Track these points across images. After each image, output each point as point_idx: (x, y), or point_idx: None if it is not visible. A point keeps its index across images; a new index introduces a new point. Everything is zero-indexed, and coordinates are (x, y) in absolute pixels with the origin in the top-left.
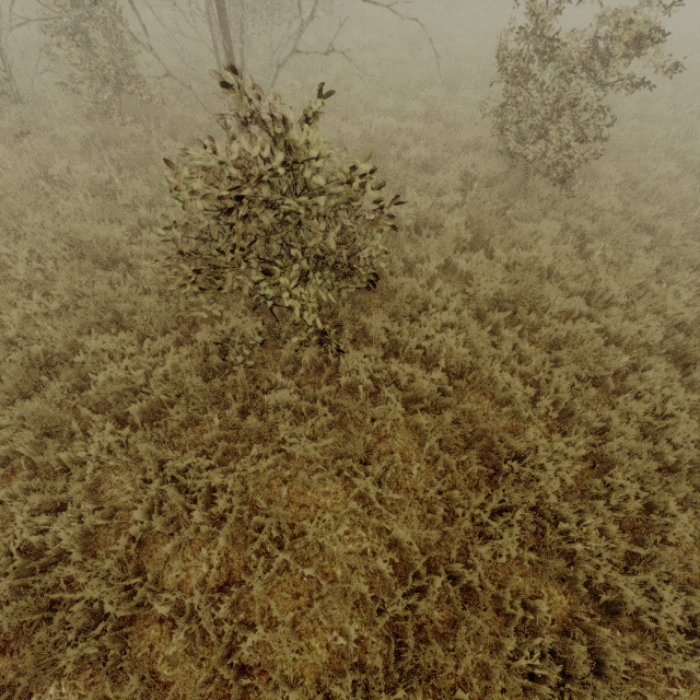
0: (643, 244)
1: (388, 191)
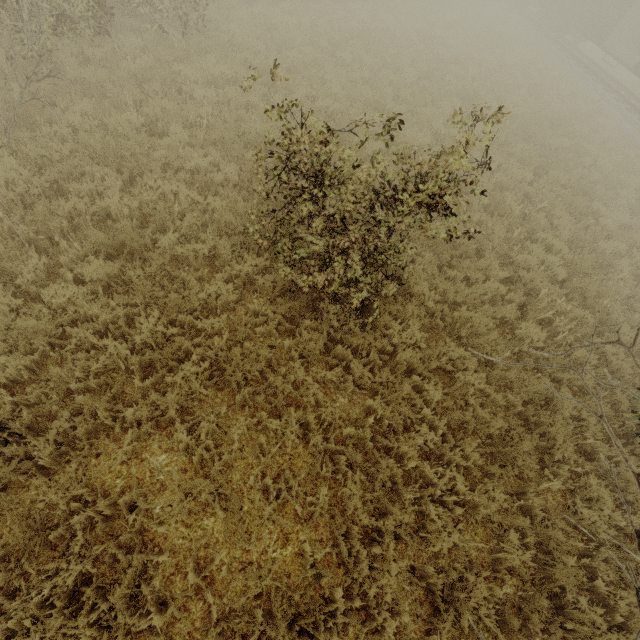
0: (435, 399)
1: (138, 298)
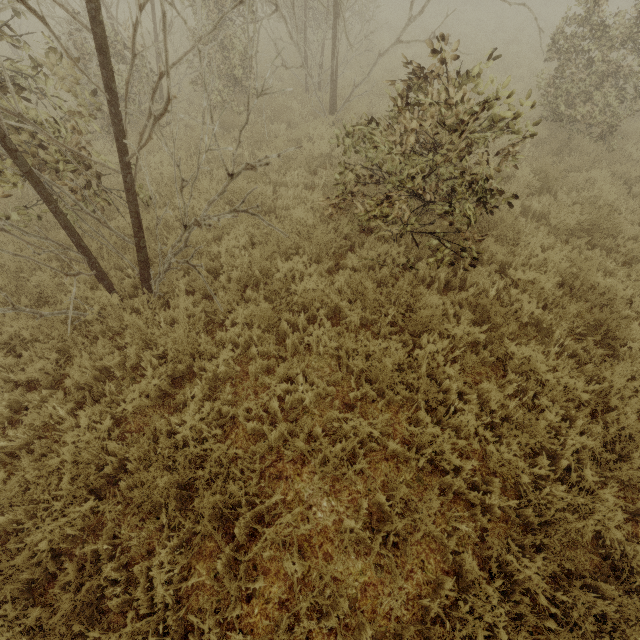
0: None
1: None
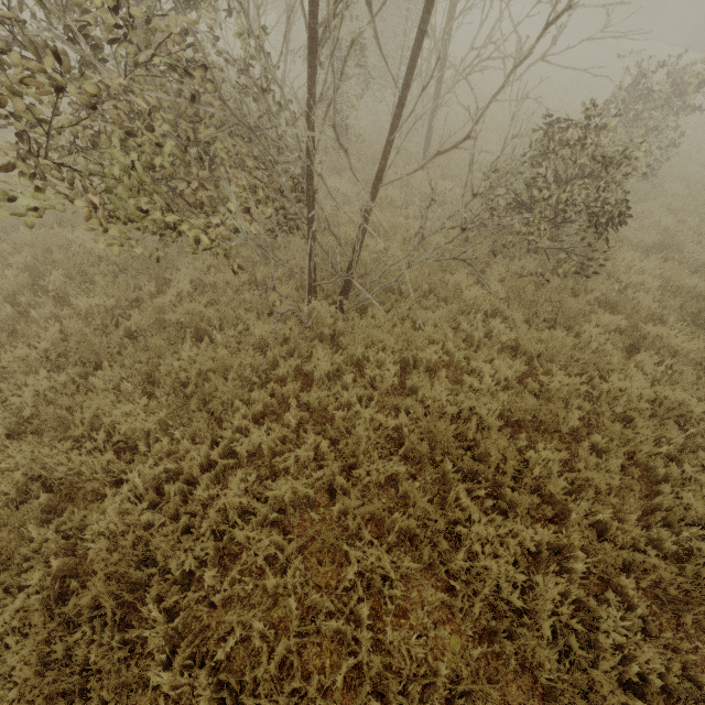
0: None
1: None
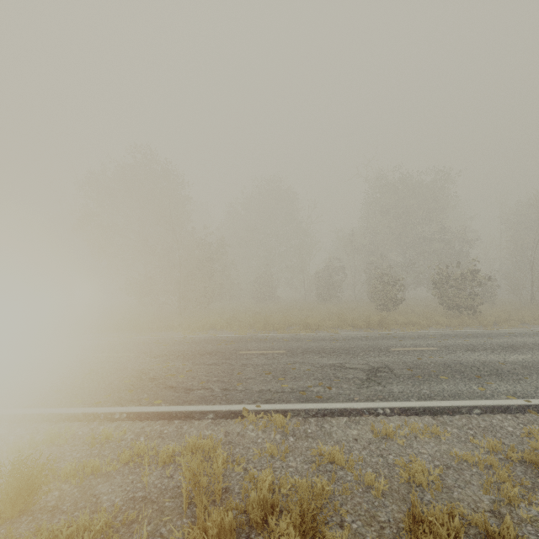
0: None
1: None
